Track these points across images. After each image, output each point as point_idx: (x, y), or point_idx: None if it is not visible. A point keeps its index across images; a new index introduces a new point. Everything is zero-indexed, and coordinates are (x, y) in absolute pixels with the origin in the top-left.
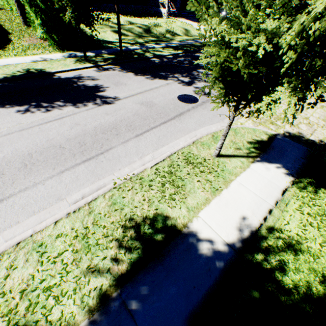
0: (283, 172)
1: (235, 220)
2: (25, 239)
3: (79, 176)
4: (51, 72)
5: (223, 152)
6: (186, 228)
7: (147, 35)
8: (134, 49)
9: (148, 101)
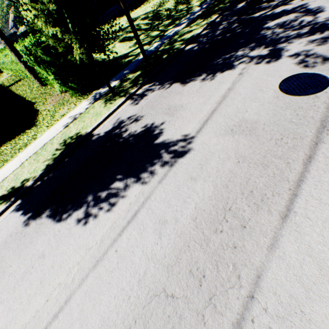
0: None
1: None
2: None
3: None
4: (87, 133)
5: None
6: None
7: (158, 21)
8: (156, 48)
9: (238, 120)
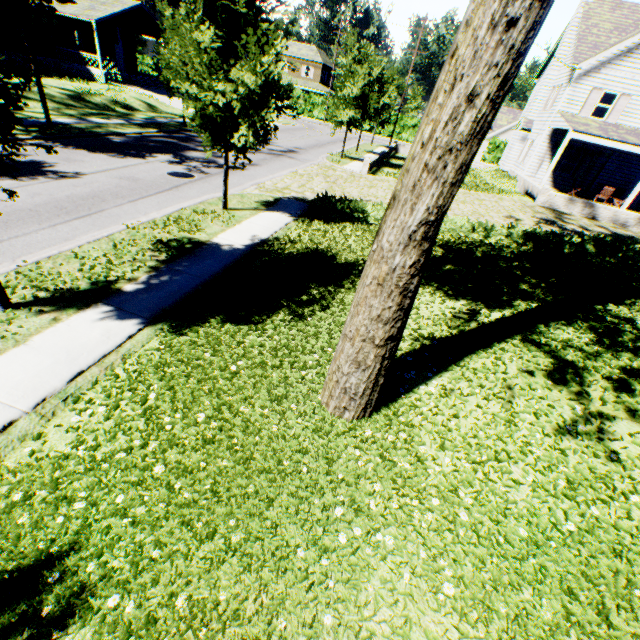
0: (288, 216)
1: (249, 237)
2: (55, 255)
3: (79, 228)
4: None
5: (232, 208)
6: (210, 242)
7: (82, 106)
8: (69, 123)
9: (129, 176)
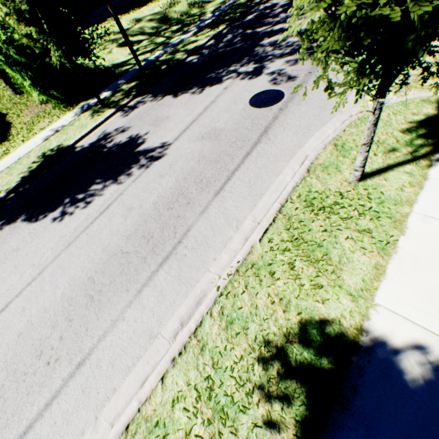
0: None
1: None
2: (133, 418)
3: (164, 290)
4: (70, 145)
5: (366, 167)
6: (364, 334)
7: (166, 26)
8: (157, 57)
9: (210, 129)
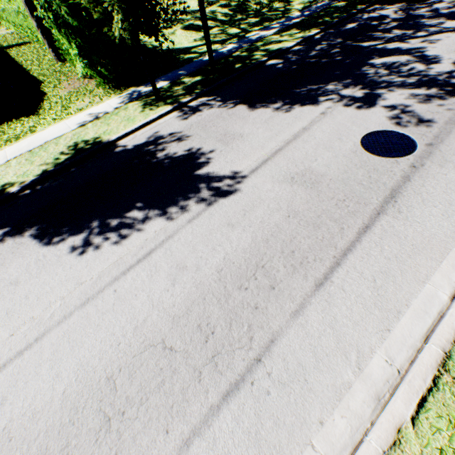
0: None
1: None
2: None
3: None
4: (109, 141)
5: None
6: None
7: (242, 16)
8: (230, 52)
9: (303, 168)
